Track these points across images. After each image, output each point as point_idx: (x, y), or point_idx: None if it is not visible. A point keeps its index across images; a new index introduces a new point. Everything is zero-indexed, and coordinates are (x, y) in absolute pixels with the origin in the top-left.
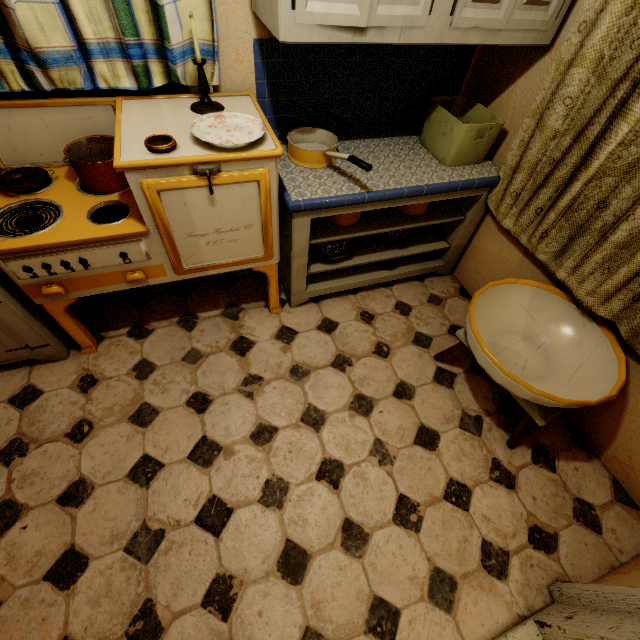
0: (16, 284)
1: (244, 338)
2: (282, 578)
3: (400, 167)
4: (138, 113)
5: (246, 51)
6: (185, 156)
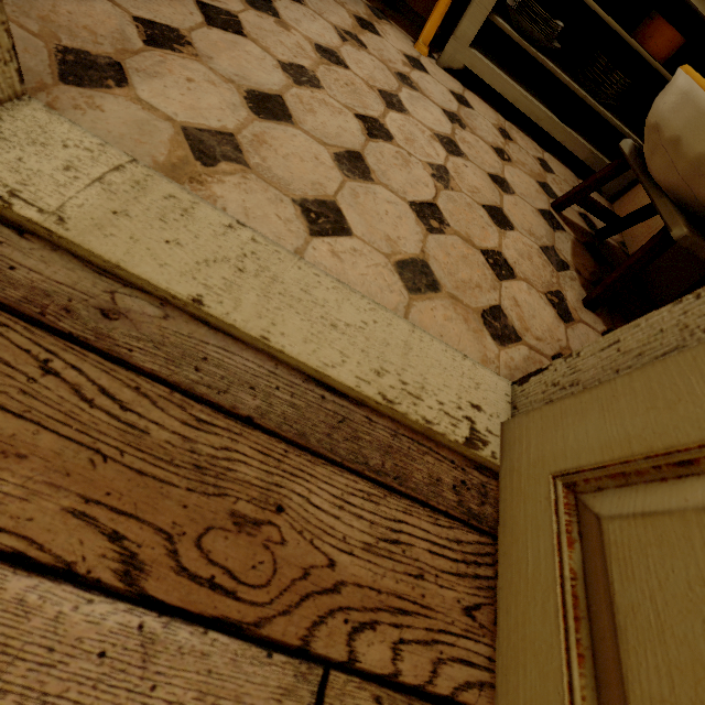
0: None
1: (374, 26)
2: (244, 97)
3: None
4: None
5: None
6: None
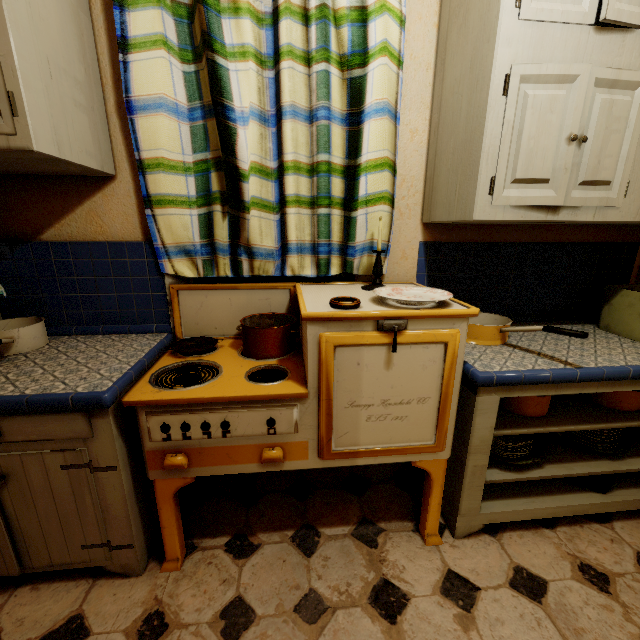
0: (143, 447)
1: (389, 583)
2: None
3: (597, 347)
4: (315, 290)
5: (411, 251)
6: (373, 310)
